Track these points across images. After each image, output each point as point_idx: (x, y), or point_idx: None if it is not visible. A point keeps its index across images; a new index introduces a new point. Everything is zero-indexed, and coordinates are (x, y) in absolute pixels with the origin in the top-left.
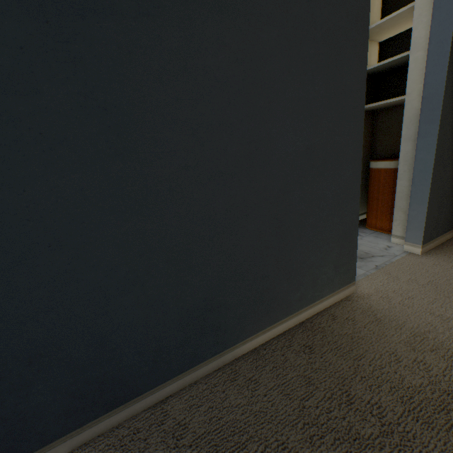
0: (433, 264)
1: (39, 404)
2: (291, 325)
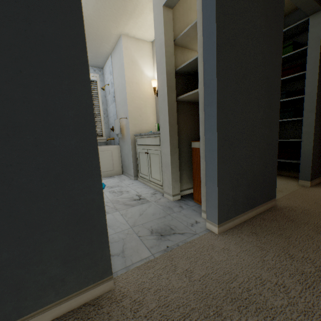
0: (223, 248)
1: None
2: None
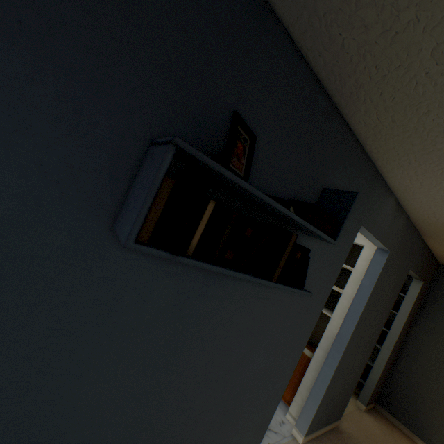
0: None
1: None
2: None
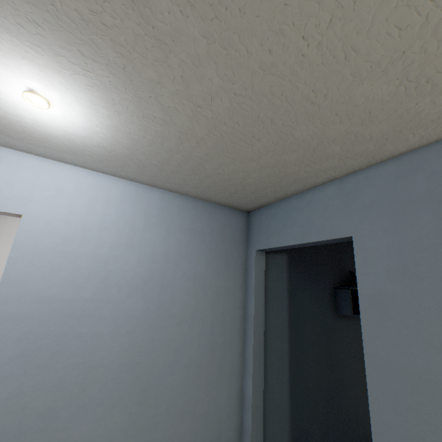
0: None
1: None
2: None
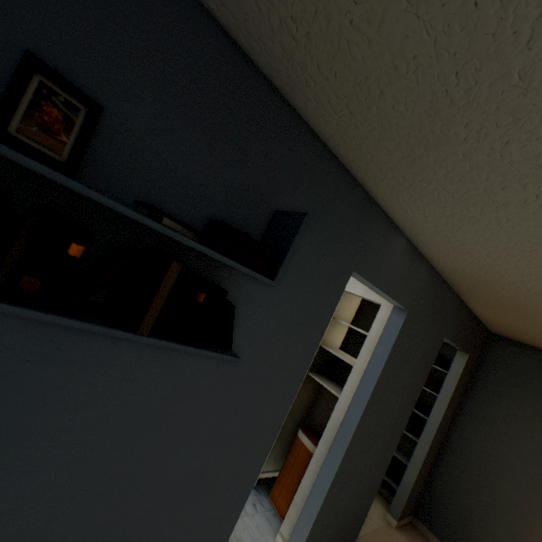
0: None
1: None
2: None
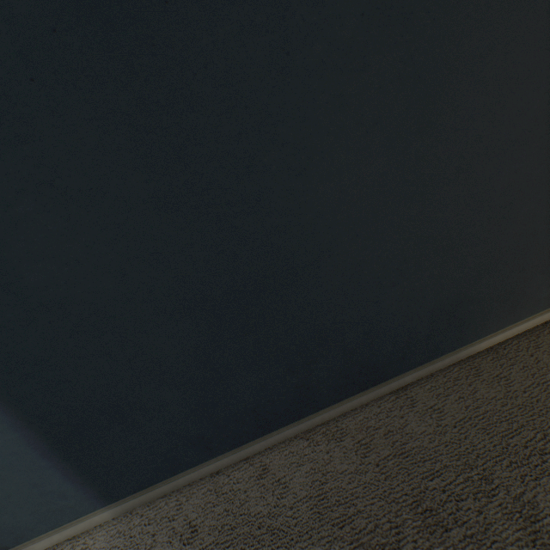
0: None
1: (318, 378)
2: (531, 325)
